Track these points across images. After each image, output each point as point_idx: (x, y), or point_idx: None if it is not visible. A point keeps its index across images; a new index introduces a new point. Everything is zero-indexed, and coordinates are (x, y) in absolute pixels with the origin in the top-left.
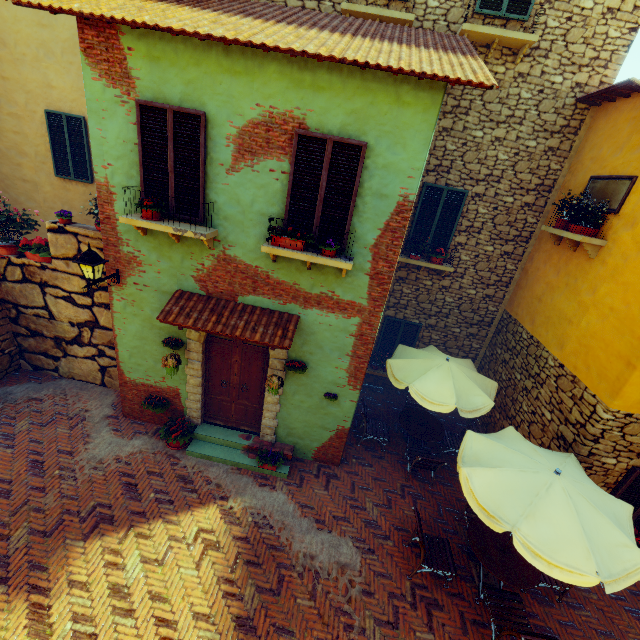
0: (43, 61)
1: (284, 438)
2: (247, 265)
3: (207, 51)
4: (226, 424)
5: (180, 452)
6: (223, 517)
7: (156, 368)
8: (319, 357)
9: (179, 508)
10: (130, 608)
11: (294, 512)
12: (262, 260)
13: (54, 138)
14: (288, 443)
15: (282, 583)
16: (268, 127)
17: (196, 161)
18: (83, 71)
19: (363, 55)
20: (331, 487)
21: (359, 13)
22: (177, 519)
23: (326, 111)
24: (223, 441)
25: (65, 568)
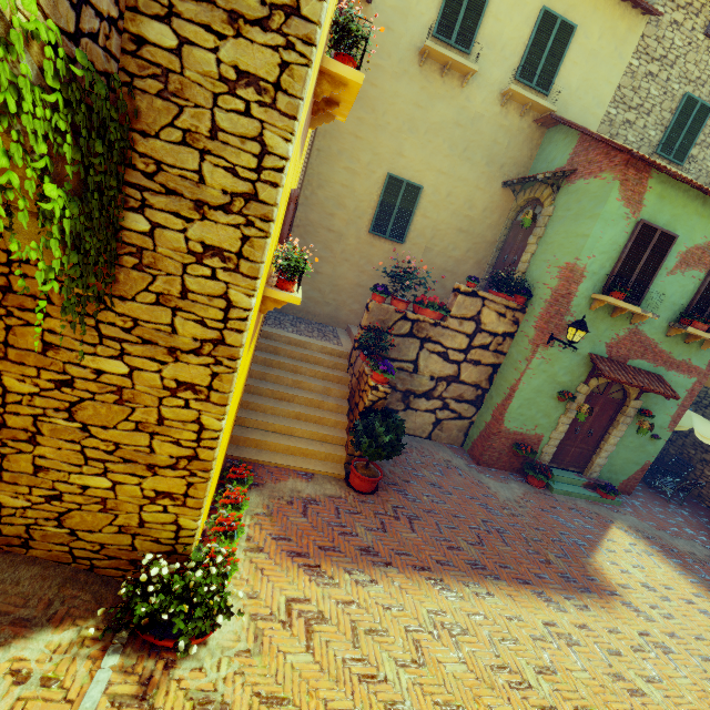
0: (404, 133)
1: (603, 474)
2: (646, 337)
3: (693, 200)
4: (559, 466)
5: (546, 491)
6: (627, 534)
7: (534, 418)
8: (659, 407)
9: (601, 531)
10: (664, 596)
11: (651, 527)
12: (658, 335)
13: (382, 198)
14: (604, 479)
15: (702, 570)
16: (703, 251)
17: (656, 264)
18: (613, 193)
19: None
20: (644, 510)
21: None
22: (610, 538)
23: None
24: (569, 480)
25: (605, 577)
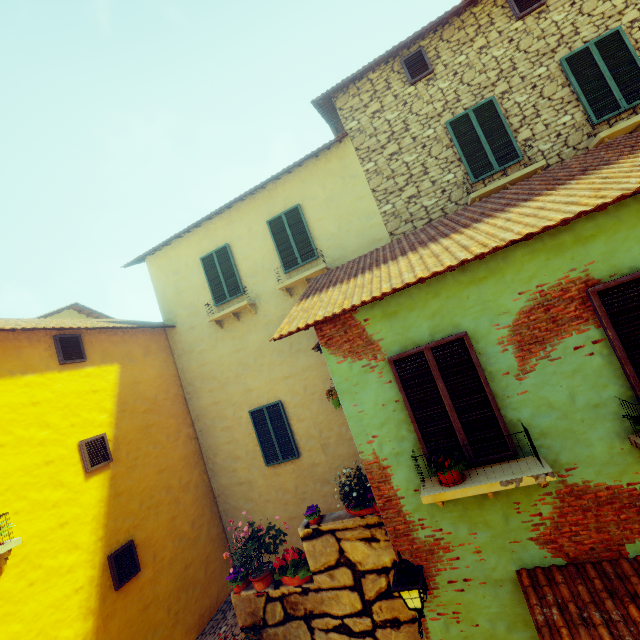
0: (242, 375)
1: None
2: (611, 488)
3: (441, 280)
4: None
5: None
6: None
7: None
8: None
9: None
10: None
11: None
12: (632, 470)
13: (259, 431)
14: None
15: None
16: (545, 306)
17: (475, 385)
18: (327, 361)
19: (634, 179)
20: None
21: (488, 192)
22: None
23: (611, 253)
24: None
25: None
